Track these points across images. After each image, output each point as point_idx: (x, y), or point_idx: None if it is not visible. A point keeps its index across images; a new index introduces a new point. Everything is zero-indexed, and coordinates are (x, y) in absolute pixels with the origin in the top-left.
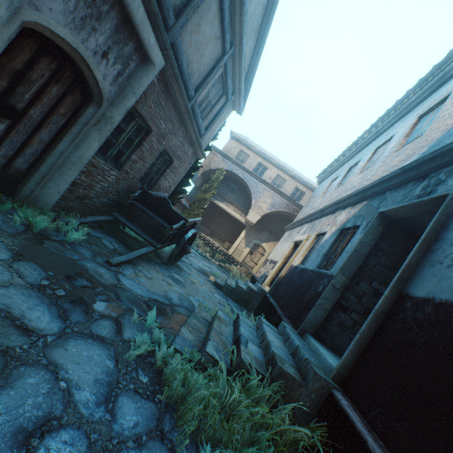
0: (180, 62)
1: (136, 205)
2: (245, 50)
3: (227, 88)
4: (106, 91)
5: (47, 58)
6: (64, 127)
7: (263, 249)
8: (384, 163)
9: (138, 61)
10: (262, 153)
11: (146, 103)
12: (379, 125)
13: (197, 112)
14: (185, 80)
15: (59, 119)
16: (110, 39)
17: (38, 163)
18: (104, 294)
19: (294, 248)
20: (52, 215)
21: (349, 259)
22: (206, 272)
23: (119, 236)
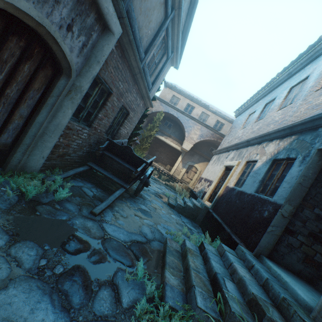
0: (133, 29)
1: (105, 154)
2: (182, 13)
3: (168, 48)
4: (73, 63)
5: (14, 36)
6: (39, 101)
7: (196, 168)
8: (306, 101)
9: (99, 31)
10: (189, 96)
11: (107, 69)
12: (291, 68)
13: (146, 71)
14: (137, 45)
15: (34, 94)
16: (73, 11)
17: (21, 135)
18: (96, 254)
19: (225, 170)
20: (39, 178)
21: (294, 191)
22: (160, 194)
23: (94, 179)
